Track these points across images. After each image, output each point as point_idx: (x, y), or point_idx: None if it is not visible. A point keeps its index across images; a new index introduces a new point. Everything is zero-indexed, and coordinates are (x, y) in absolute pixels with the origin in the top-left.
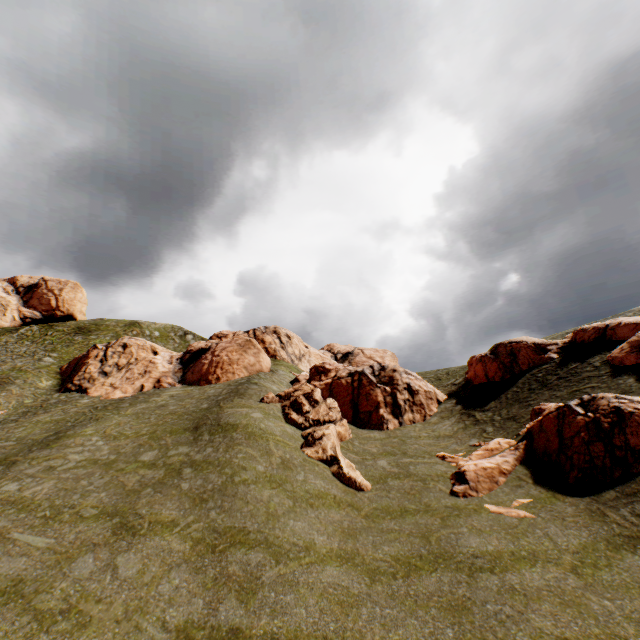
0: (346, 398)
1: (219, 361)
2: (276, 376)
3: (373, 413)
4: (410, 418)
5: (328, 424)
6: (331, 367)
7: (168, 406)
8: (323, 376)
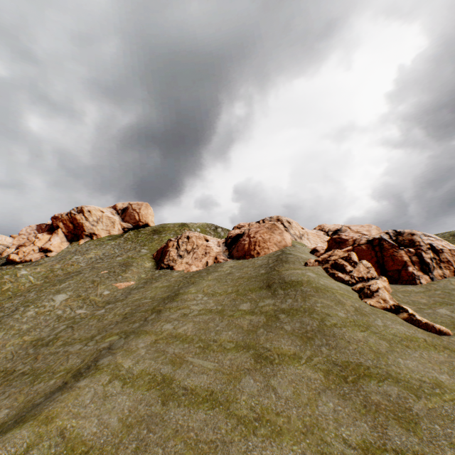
0: (370, 260)
1: (255, 241)
2: (297, 249)
3: (401, 271)
4: (439, 274)
5: (373, 280)
6: (347, 237)
7: (233, 273)
8: (341, 245)
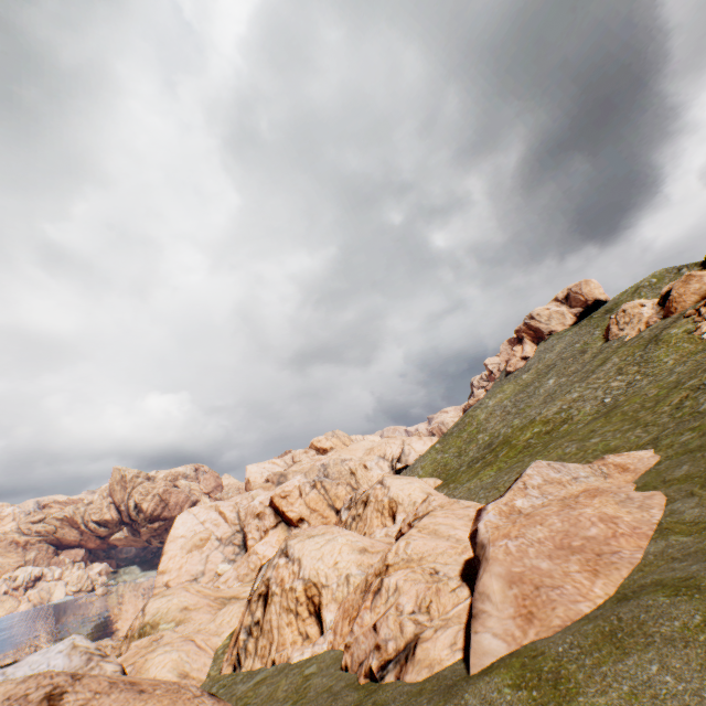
0: None
1: (671, 299)
2: None
3: None
4: None
5: None
6: None
7: (643, 336)
8: None
